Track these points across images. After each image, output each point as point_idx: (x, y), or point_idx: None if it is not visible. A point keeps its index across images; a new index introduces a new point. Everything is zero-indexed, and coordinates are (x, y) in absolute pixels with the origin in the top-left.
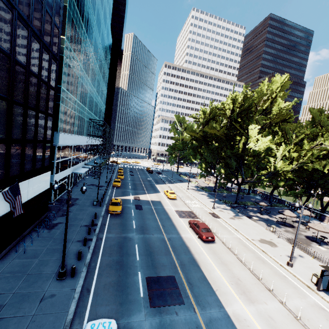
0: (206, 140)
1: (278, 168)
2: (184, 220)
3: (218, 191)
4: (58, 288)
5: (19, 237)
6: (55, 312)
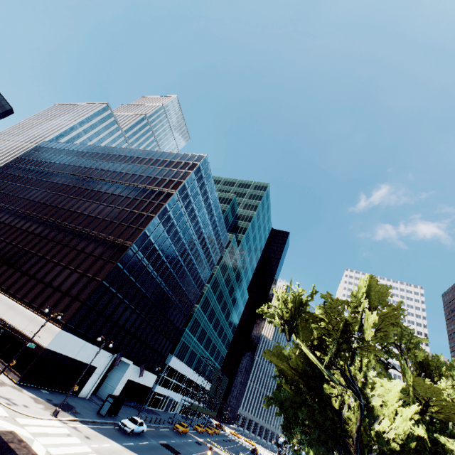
0: None
1: None
2: None
3: None
4: None
5: (127, 403)
6: None
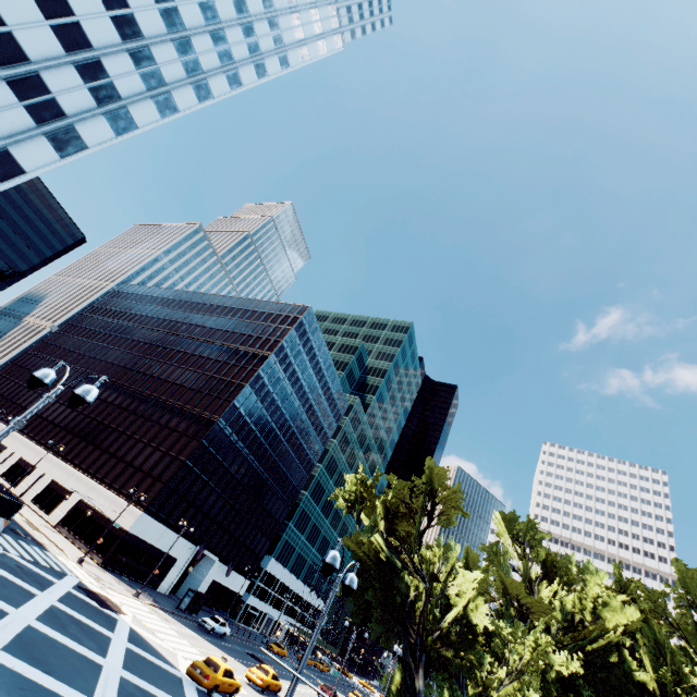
0: None
1: None
2: None
3: None
4: None
5: (212, 610)
6: None
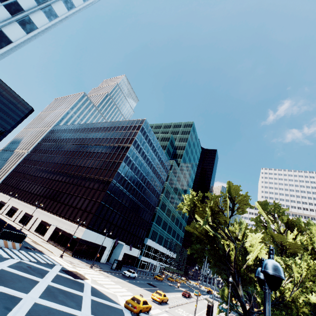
0: None
1: None
2: None
3: None
4: None
5: (126, 265)
6: None
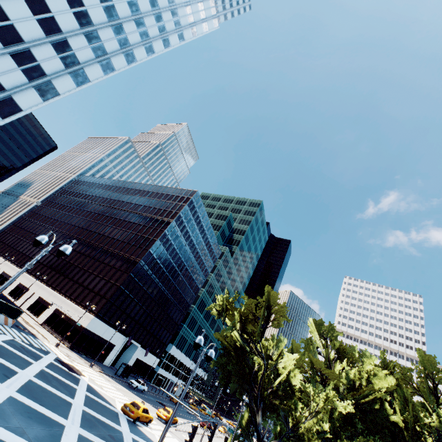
0: None
1: None
2: None
3: None
4: None
5: (136, 376)
6: None
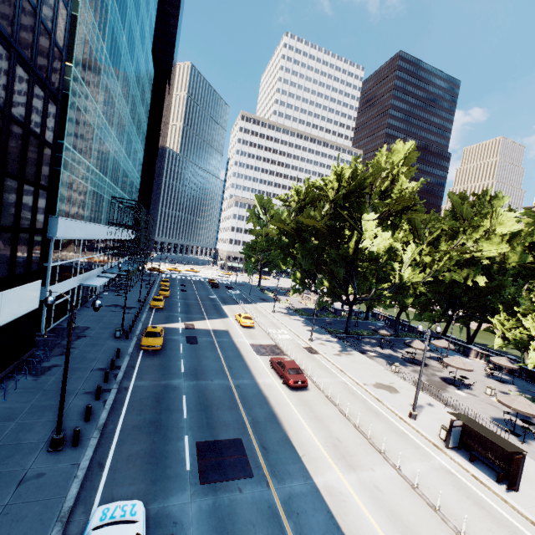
0: (302, 236)
1: (406, 279)
2: (263, 358)
3: (320, 315)
4: (49, 464)
5: None
6: (43, 499)
